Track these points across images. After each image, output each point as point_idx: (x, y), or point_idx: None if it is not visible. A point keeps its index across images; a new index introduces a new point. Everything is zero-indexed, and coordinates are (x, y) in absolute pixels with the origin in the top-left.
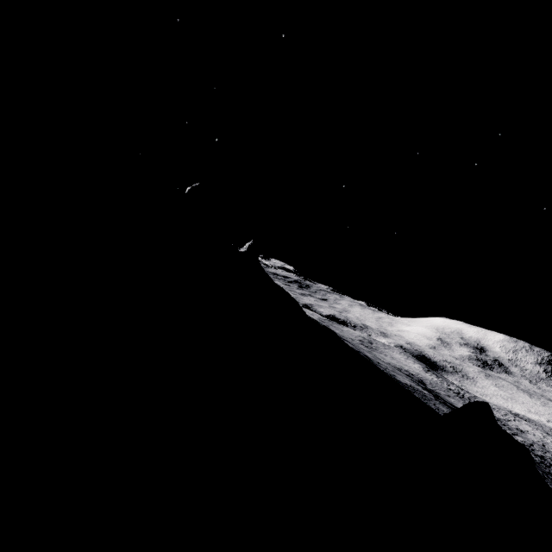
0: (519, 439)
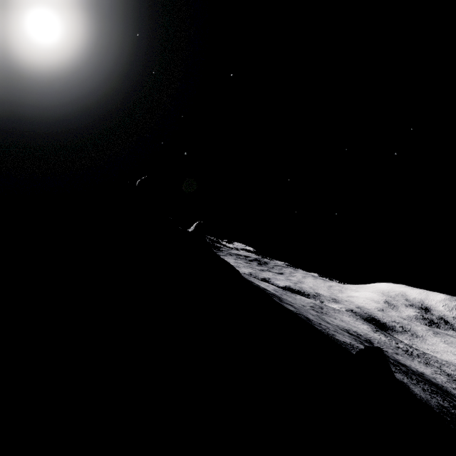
0: None
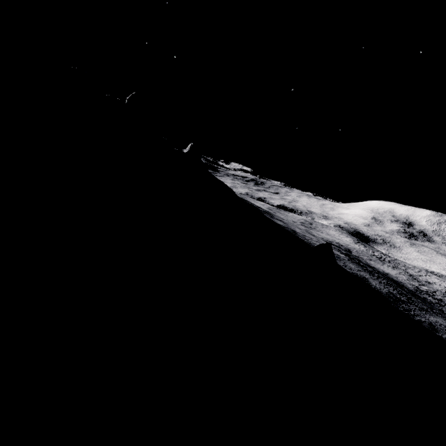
0: (424, 288)
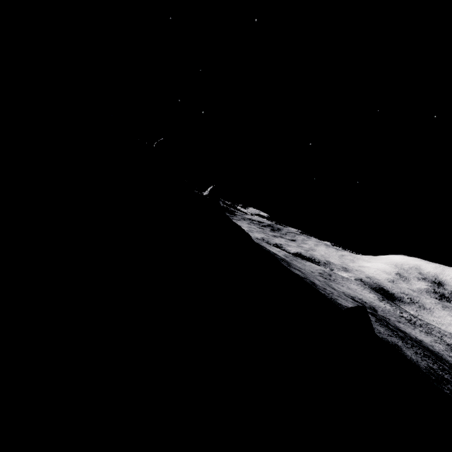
0: None
